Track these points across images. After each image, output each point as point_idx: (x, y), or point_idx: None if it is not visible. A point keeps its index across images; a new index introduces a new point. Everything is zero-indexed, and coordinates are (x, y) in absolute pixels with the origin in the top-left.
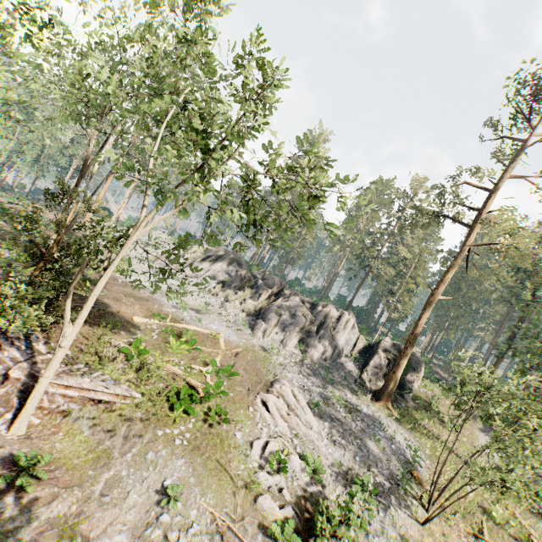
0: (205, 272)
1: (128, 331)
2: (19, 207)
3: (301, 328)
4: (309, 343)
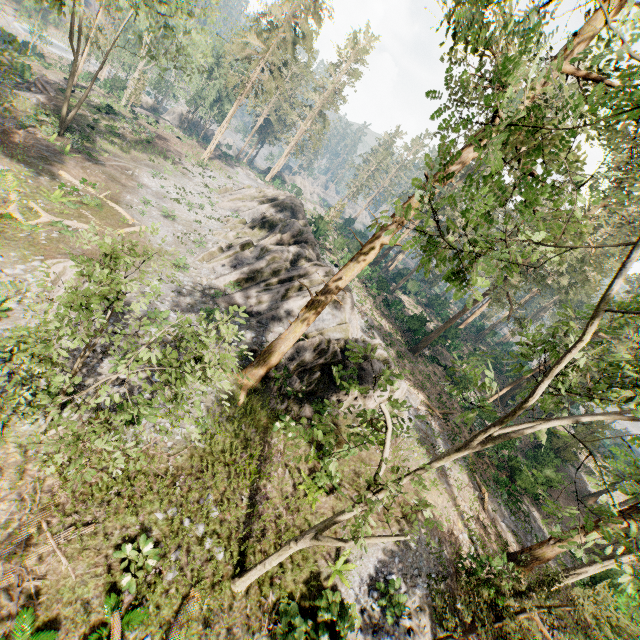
0: (249, 209)
1: (36, 172)
2: (154, 129)
3: (252, 270)
4: (247, 289)
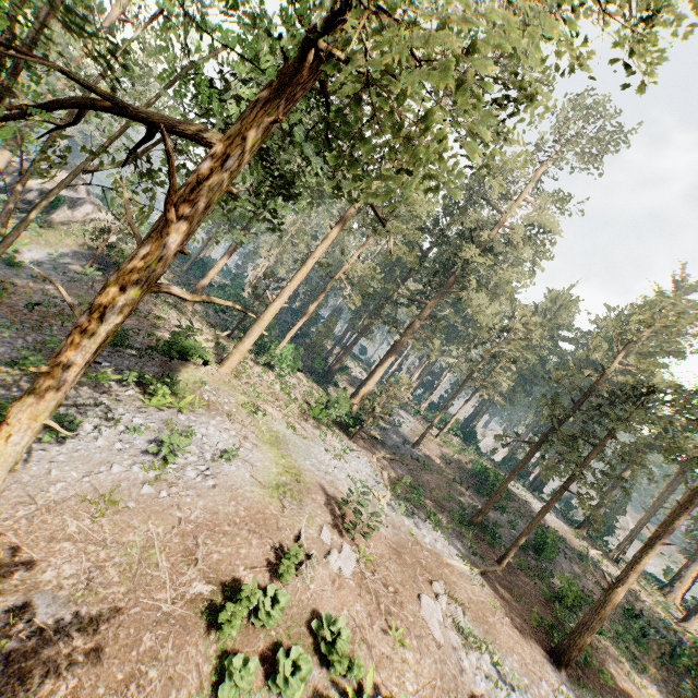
0: None
1: None
2: None
3: None
4: None
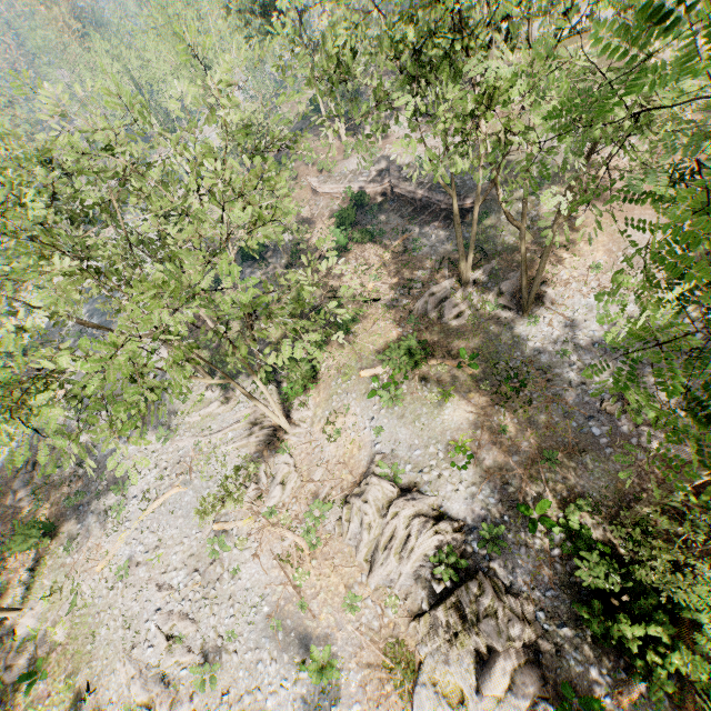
0: None
1: None
2: None
3: None
4: None
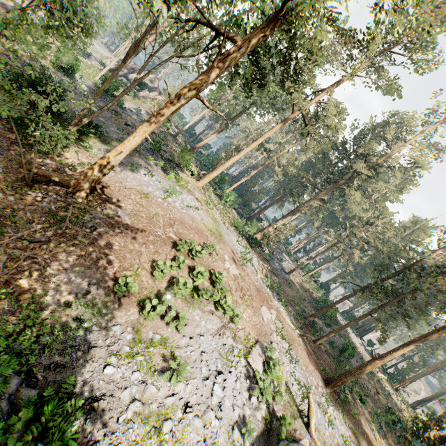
0: None
1: None
2: None
3: None
4: None
